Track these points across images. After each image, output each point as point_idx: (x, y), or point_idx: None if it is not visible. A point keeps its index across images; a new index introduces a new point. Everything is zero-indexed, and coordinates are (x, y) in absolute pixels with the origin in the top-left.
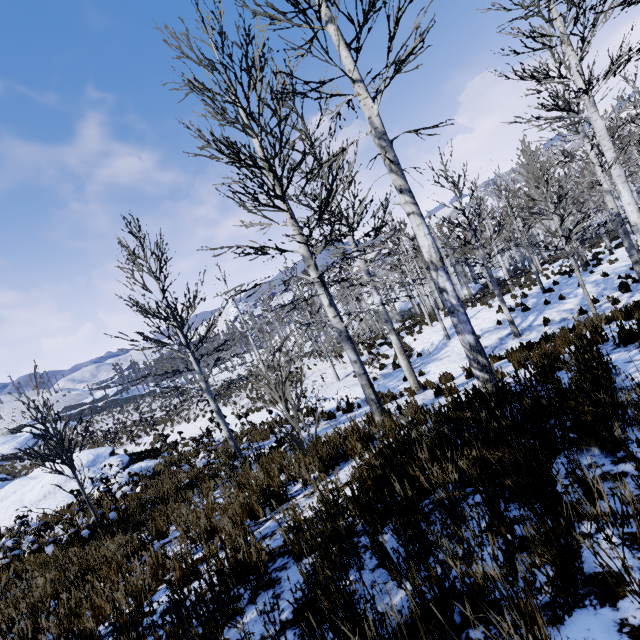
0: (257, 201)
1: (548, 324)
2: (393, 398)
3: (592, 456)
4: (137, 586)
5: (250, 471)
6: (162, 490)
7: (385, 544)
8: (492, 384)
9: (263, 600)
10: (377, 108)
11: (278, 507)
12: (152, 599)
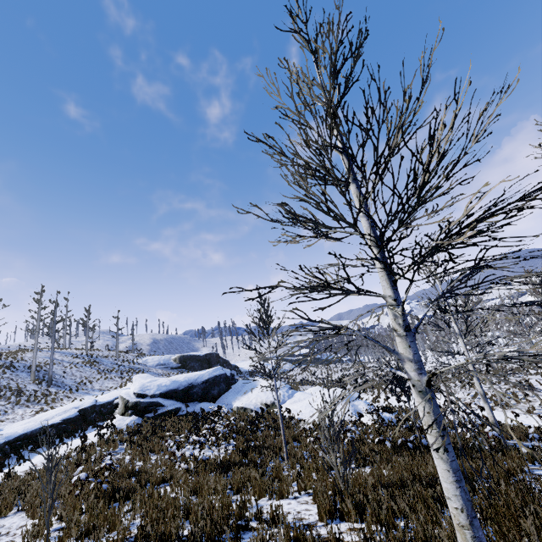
0: None
1: None
2: None
3: None
4: None
5: None
6: None
7: None
8: None
9: None
10: None
11: None
12: None
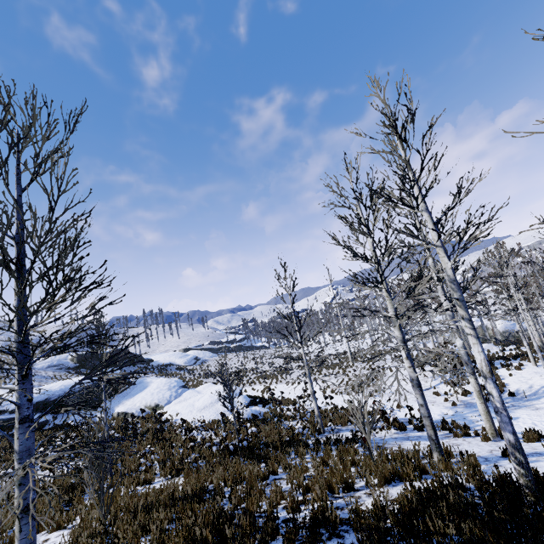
0: (364, 284)
1: None
2: (466, 434)
3: None
4: (270, 499)
5: (330, 452)
6: (270, 436)
7: None
8: (527, 479)
9: (334, 542)
10: (450, 264)
11: (347, 492)
12: (276, 510)
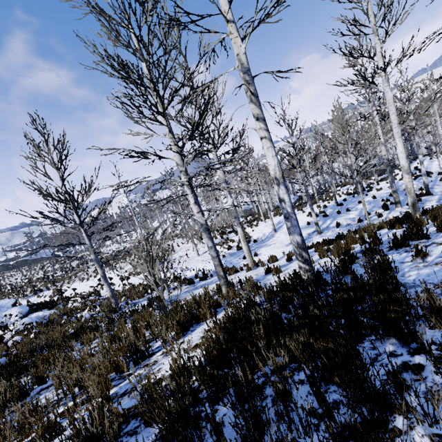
0: (141, 113)
1: (339, 227)
2: (236, 271)
3: (391, 344)
4: None
5: (124, 325)
6: (52, 337)
7: (224, 417)
8: (310, 273)
9: None
10: (244, 47)
11: (140, 362)
12: None
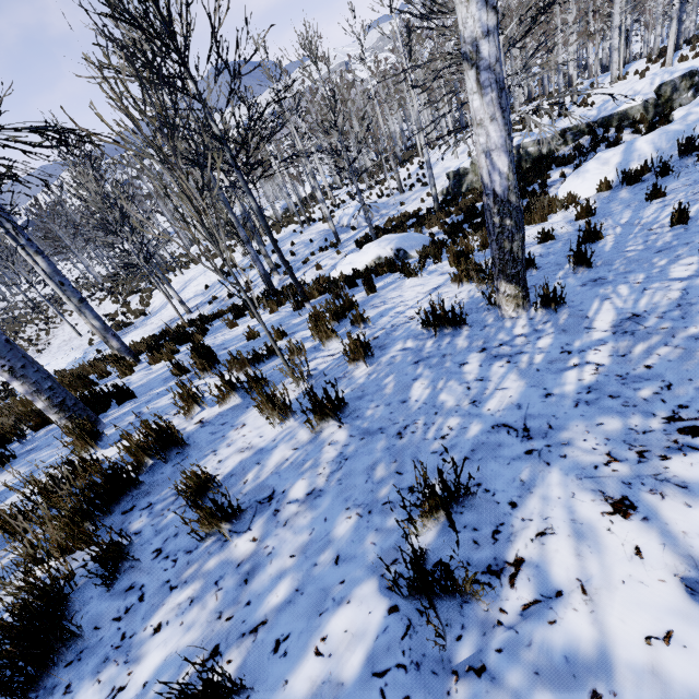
0: None
1: (214, 302)
2: None
3: None
4: None
5: None
6: None
7: None
8: None
9: None
10: None
11: None
12: None
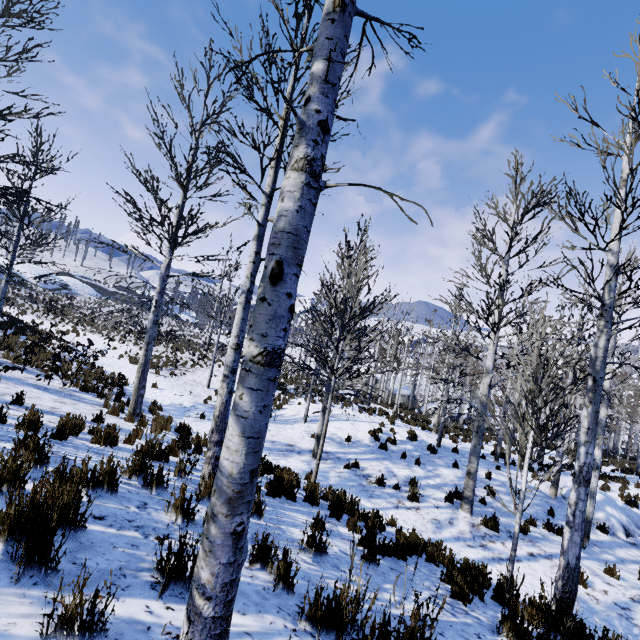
0: None
1: (352, 469)
2: (120, 409)
3: None
4: None
5: None
6: None
7: None
8: None
9: None
10: None
11: None
12: None
